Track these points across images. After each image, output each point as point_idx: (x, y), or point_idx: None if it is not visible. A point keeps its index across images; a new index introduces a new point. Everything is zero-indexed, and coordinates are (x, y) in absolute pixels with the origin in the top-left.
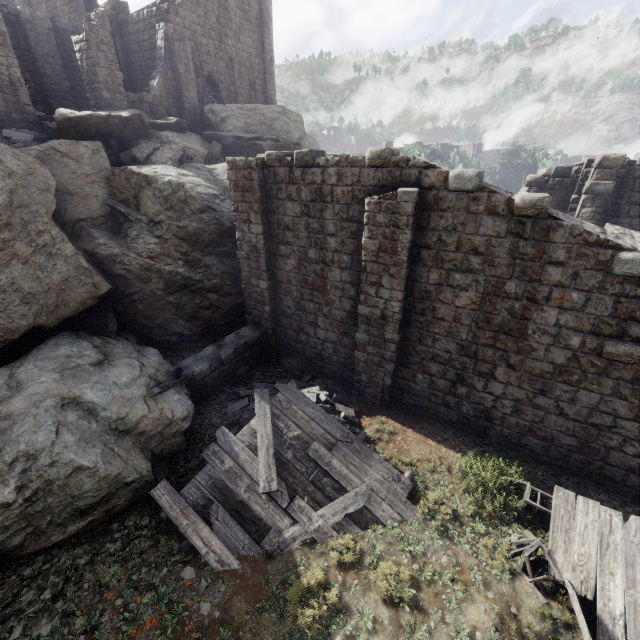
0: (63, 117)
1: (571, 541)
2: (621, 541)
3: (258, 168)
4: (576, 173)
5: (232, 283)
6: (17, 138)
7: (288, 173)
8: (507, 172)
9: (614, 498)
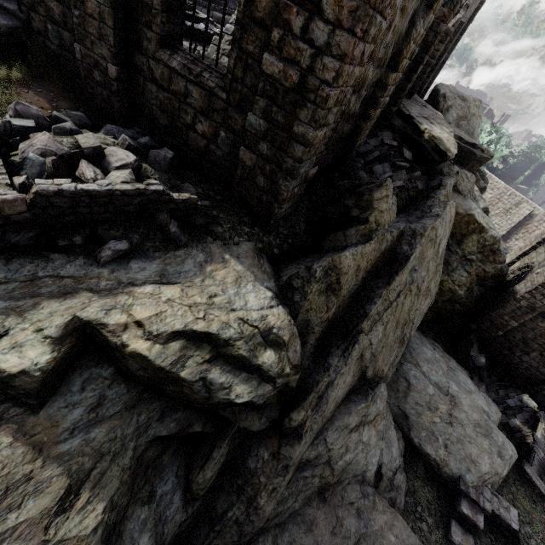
0: (453, 157)
1: None
2: None
3: None
4: None
5: (474, 302)
6: (409, 158)
7: None
8: (524, 161)
9: None
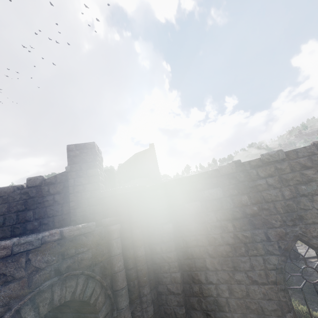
0: None
1: None
2: None
3: None
4: None
5: None
6: None
7: None
8: None
9: None
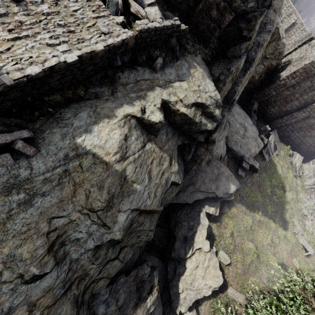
0: None
1: (295, 158)
2: (300, 159)
3: None
4: None
5: (259, 83)
6: None
7: None
8: None
9: (294, 151)
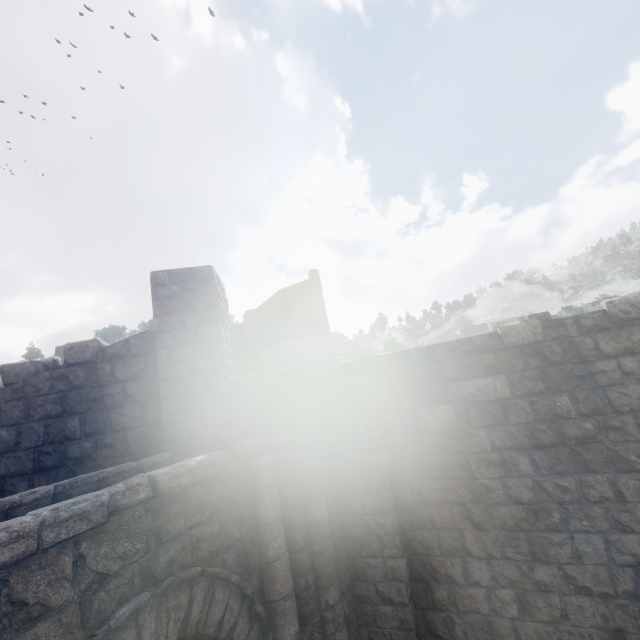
0: None
1: None
2: None
3: None
4: None
5: None
6: None
7: None
8: None
9: None
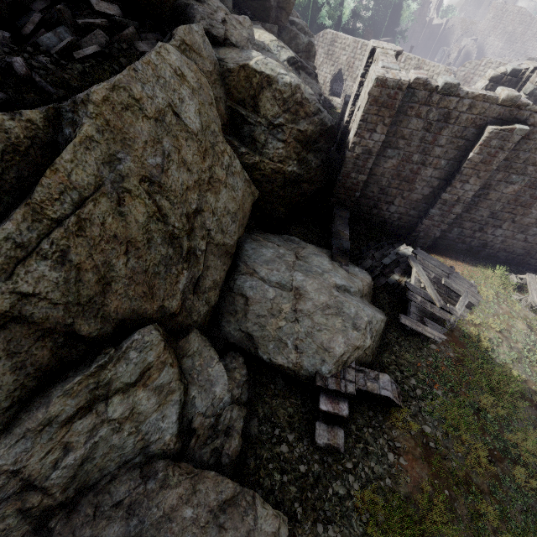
0: None
1: None
2: None
3: (405, 90)
4: (522, 75)
5: (320, 174)
6: (110, 13)
7: (427, 96)
8: (379, 10)
9: (529, 272)
